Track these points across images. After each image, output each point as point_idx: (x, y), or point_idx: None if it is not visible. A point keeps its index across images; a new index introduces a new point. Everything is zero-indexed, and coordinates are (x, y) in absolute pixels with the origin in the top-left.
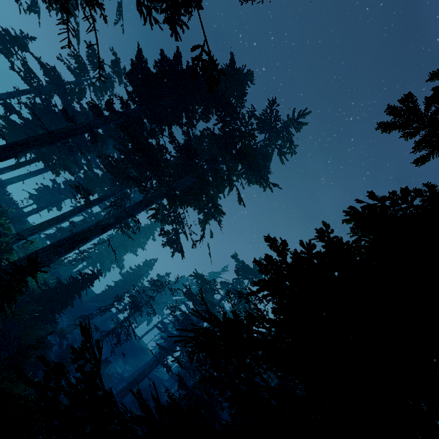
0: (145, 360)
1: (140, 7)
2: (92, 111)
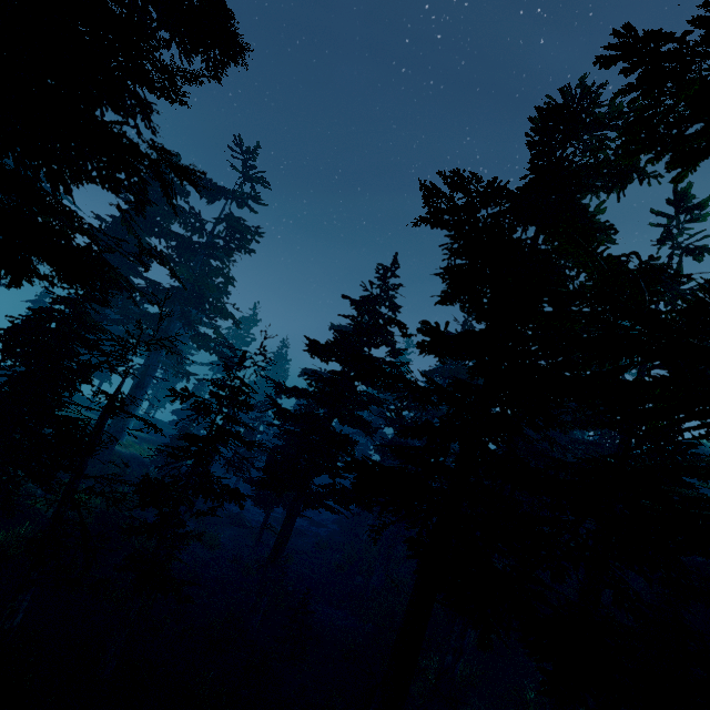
0: None
1: None
2: None
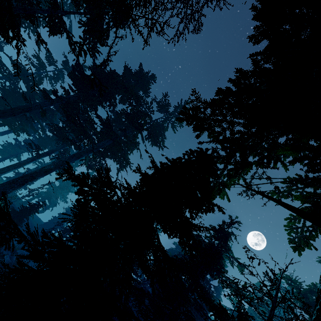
0: None
1: (70, 44)
2: (44, 95)
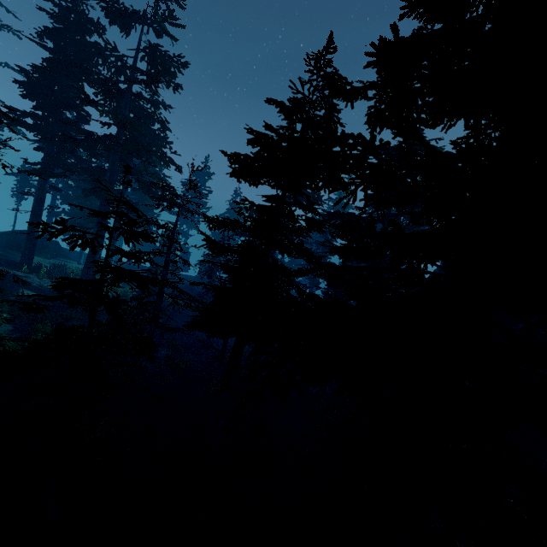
0: None
1: None
2: None
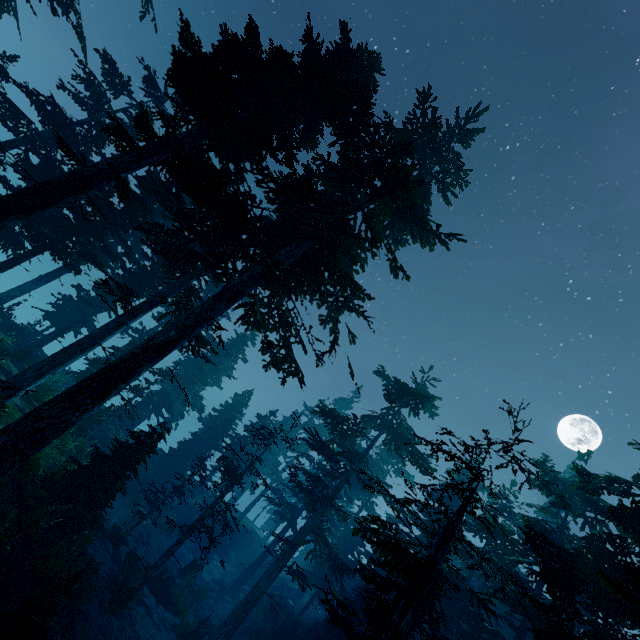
0: (254, 550)
1: None
2: (115, 144)
